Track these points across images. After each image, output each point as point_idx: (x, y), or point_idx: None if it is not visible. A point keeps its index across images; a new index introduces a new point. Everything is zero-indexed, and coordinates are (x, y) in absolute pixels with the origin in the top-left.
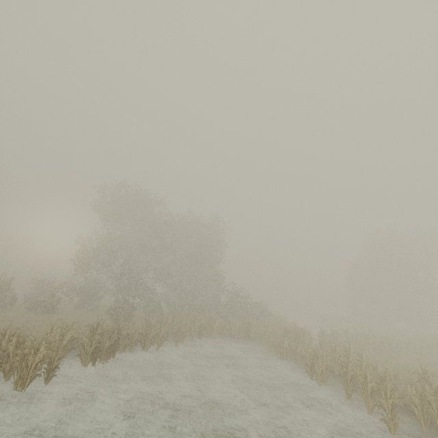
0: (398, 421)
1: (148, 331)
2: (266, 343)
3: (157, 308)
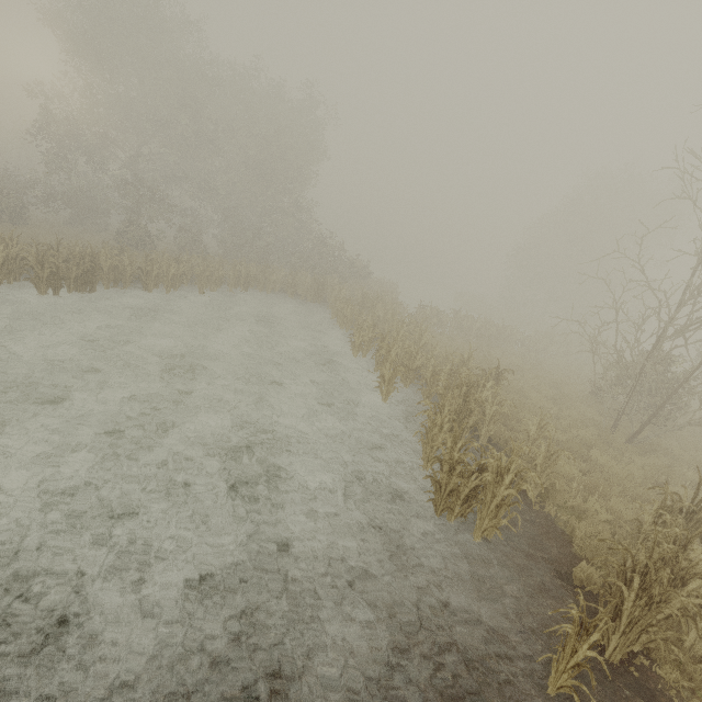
0: (393, 391)
1: (149, 267)
2: (331, 308)
3: (198, 244)
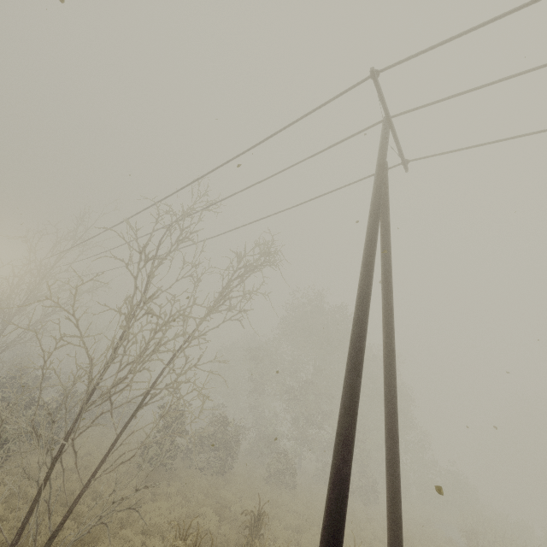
0: None
1: None
2: None
3: None
